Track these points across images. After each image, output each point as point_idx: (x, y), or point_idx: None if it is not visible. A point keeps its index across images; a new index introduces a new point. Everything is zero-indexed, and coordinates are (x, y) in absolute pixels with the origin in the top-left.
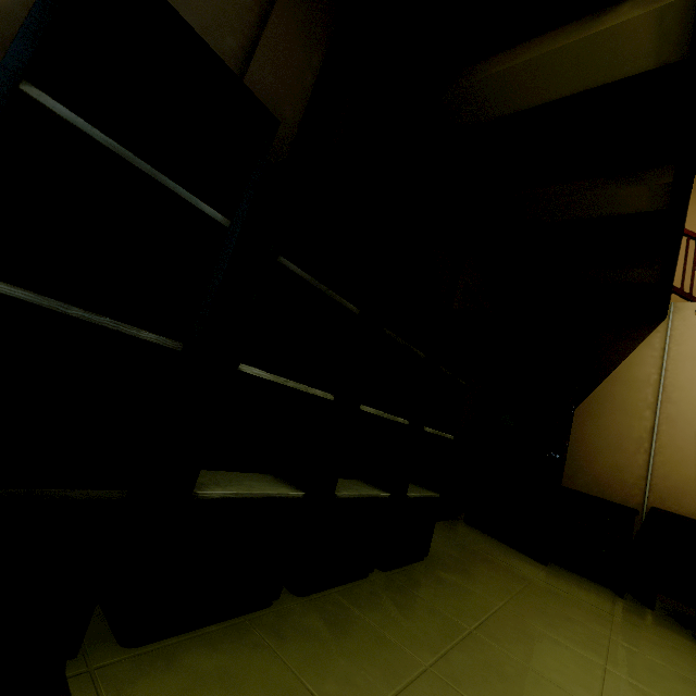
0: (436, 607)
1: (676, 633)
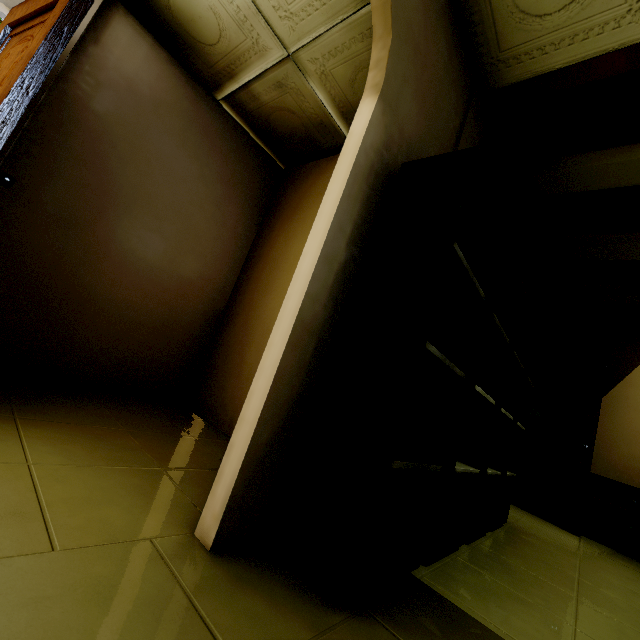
0: (543, 560)
1: None
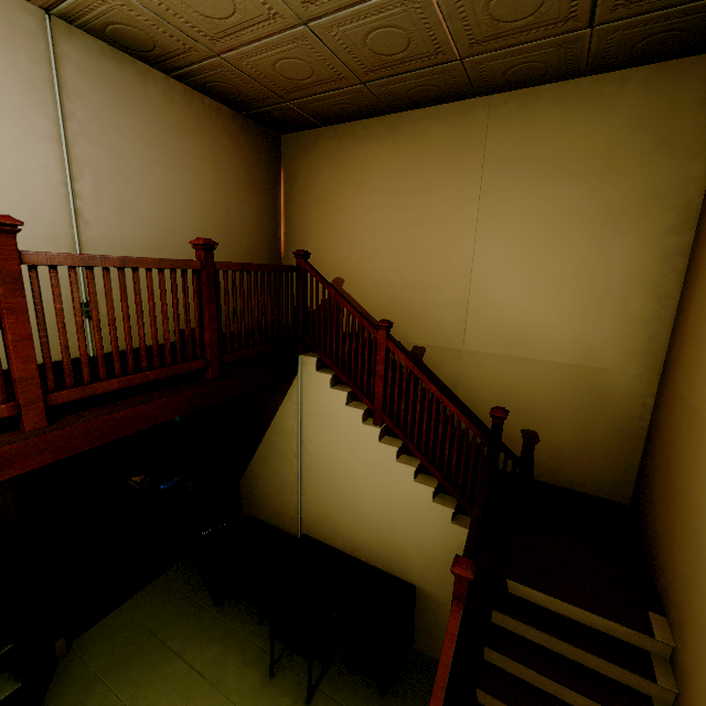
0: None
1: (261, 666)
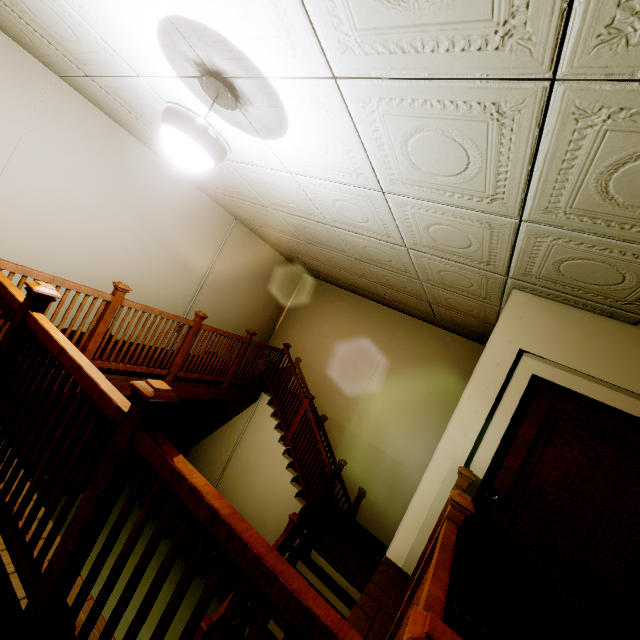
0: None
1: (159, 558)
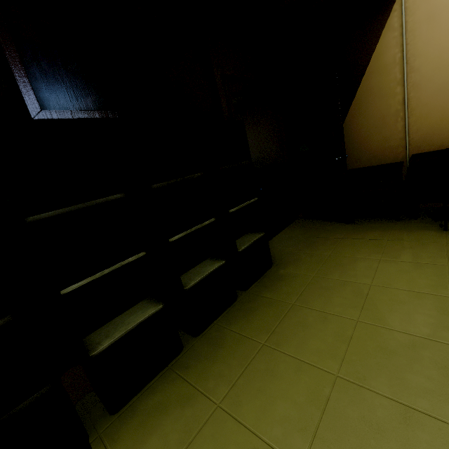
0: (274, 299)
1: (428, 230)
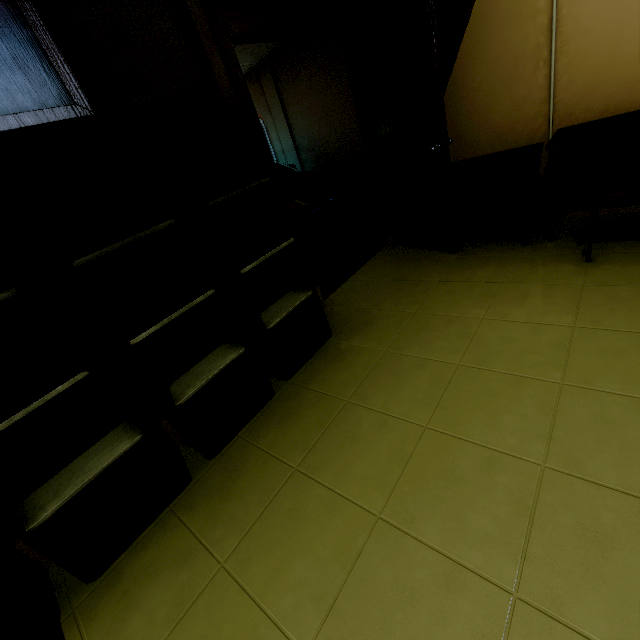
0: (324, 393)
1: (564, 262)
